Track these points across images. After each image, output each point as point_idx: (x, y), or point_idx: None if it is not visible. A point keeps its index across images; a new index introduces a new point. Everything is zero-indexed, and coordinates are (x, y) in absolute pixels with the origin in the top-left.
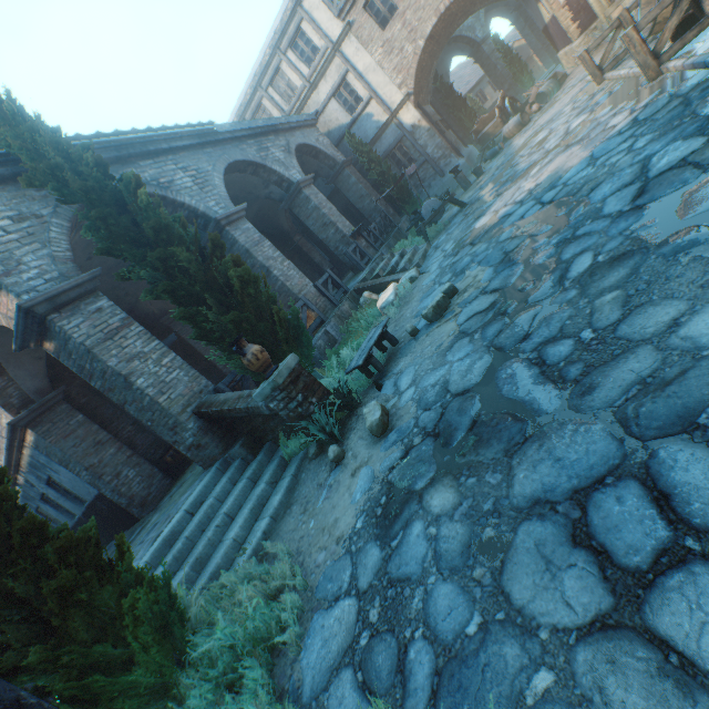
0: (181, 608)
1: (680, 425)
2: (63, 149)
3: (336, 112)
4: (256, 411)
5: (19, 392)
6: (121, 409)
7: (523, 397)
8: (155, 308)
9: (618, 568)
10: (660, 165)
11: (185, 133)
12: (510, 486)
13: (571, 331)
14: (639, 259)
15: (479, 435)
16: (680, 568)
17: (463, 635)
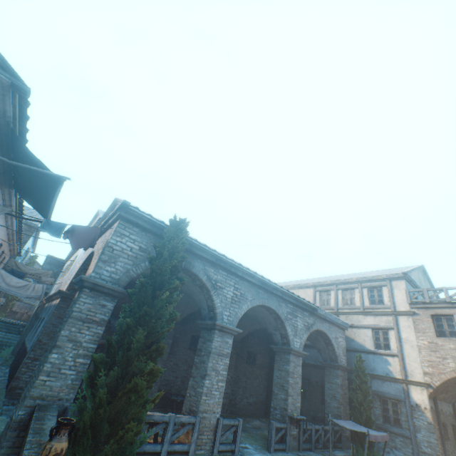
0: None
1: None
2: (175, 250)
3: (366, 336)
4: None
5: None
6: None
7: None
8: None
9: None
10: None
11: (257, 277)
12: None
13: None
14: None
15: None
16: None
17: None
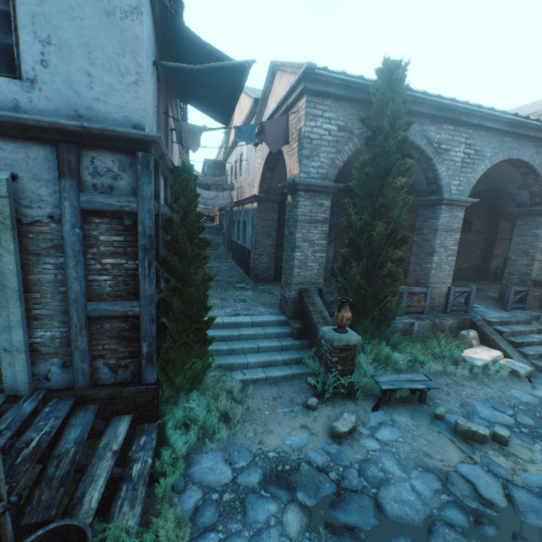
0: (203, 379)
1: None
2: (396, 117)
3: None
4: (316, 330)
5: (269, 184)
6: None
7: None
8: None
9: None
10: None
11: (504, 118)
12: None
13: None
14: None
15: (341, 537)
16: None
17: None
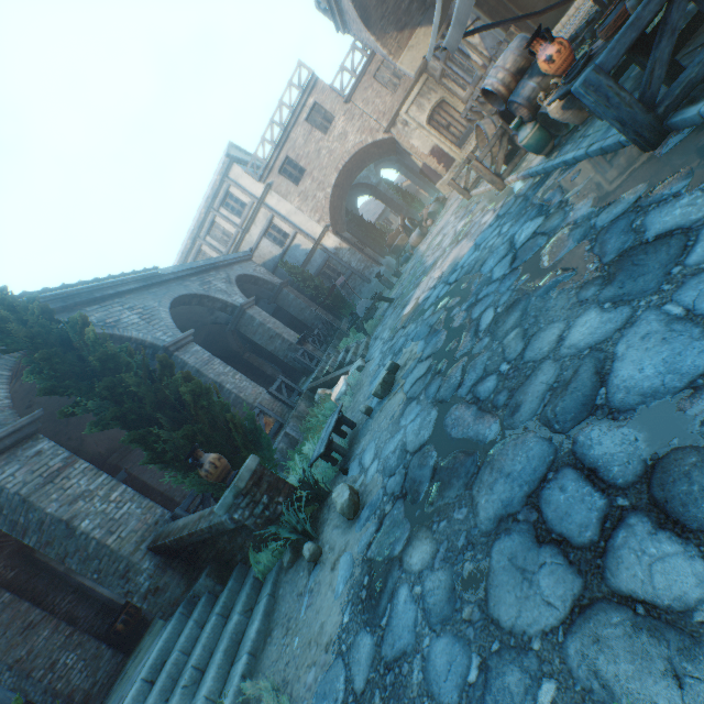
0: None
1: (586, 411)
2: (9, 303)
3: (268, 247)
4: (220, 528)
5: None
6: (59, 575)
7: (469, 433)
8: (102, 448)
9: (577, 549)
10: (521, 239)
11: (131, 279)
12: (476, 515)
13: (492, 368)
14: (525, 303)
15: (440, 480)
16: (621, 526)
17: (467, 686)
